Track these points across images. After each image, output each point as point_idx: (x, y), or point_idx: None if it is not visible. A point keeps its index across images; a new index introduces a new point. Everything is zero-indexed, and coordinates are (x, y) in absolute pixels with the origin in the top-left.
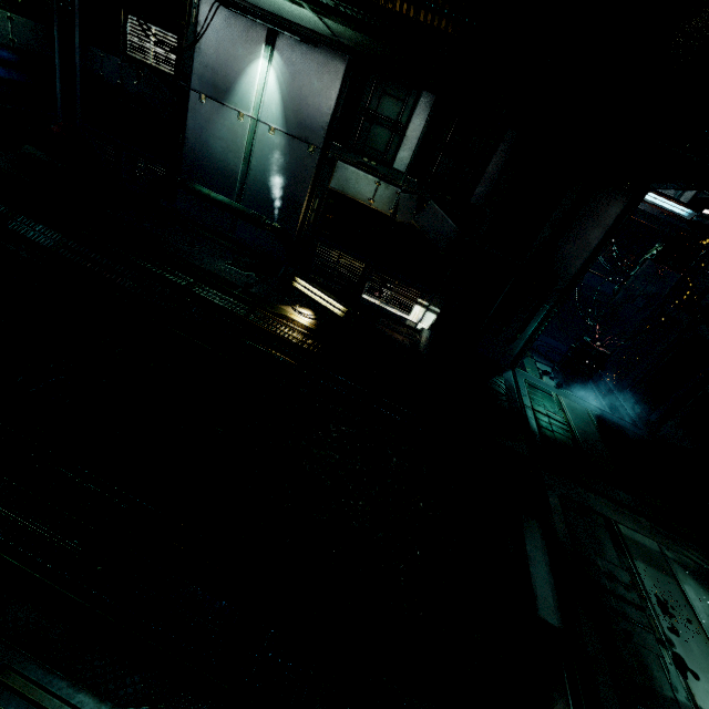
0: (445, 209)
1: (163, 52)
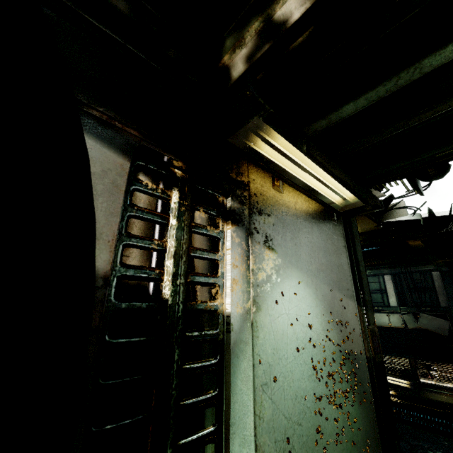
0: (431, 314)
1: None
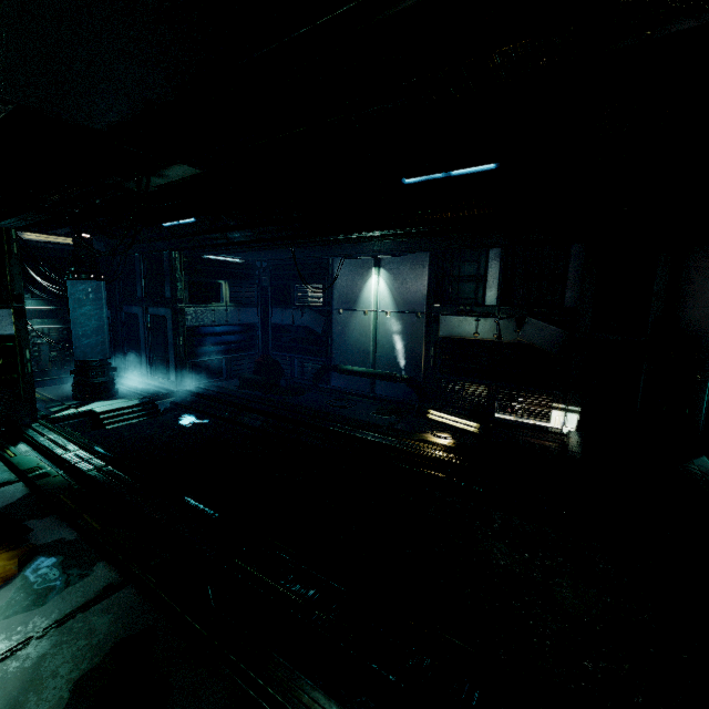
0: (545, 320)
1: (315, 296)
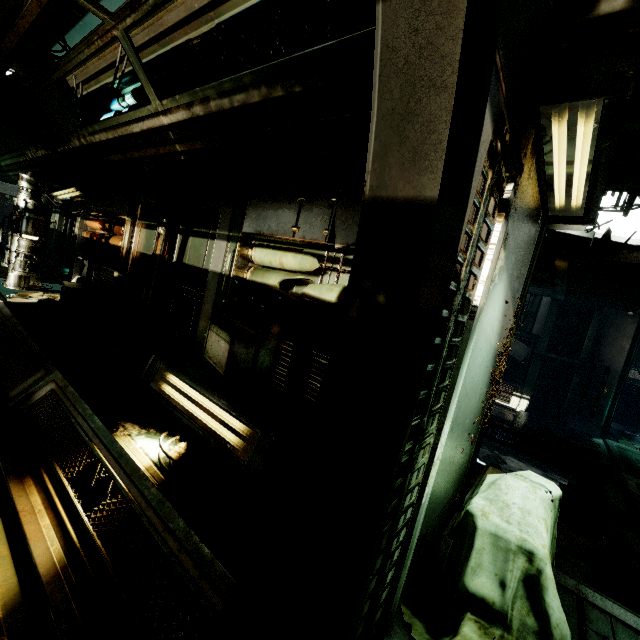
0: (518, 339)
1: None
